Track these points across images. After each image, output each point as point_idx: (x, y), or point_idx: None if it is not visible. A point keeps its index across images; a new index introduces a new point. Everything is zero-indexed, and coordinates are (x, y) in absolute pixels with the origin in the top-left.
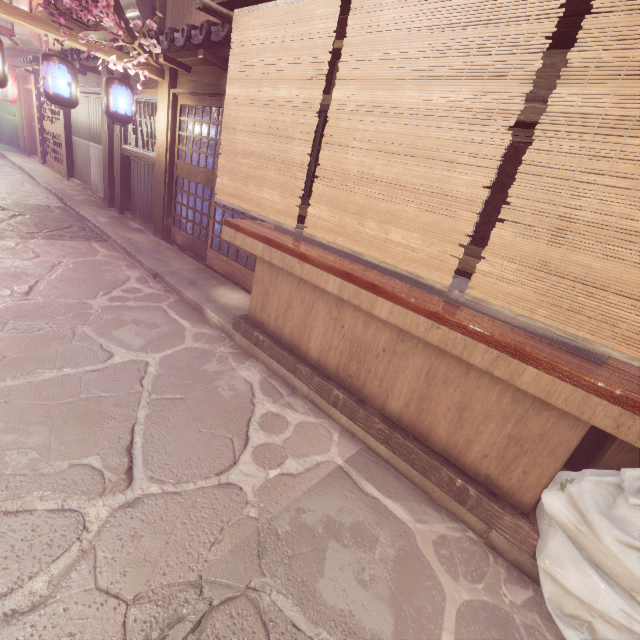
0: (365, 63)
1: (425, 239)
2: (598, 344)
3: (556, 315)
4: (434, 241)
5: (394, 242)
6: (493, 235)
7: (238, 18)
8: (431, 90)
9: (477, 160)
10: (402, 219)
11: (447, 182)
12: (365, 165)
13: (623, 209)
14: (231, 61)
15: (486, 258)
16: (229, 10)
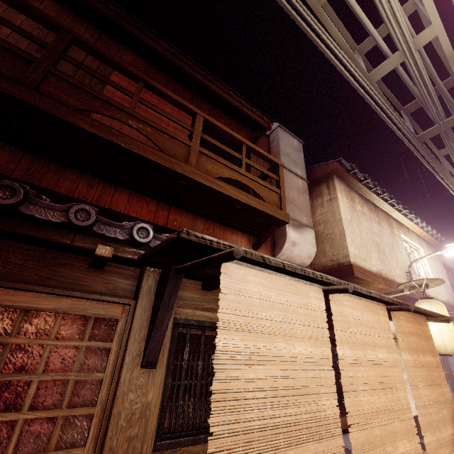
0: (347, 333)
1: (408, 440)
2: (451, 452)
3: (442, 448)
4: (411, 438)
5: (402, 453)
6: (419, 421)
7: (230, 266)
8: (376, 351)
9: (400, 384)
10: (397, 433)
11: (399, 399)
12: (371, 402)
13: (427, 393)
14: (223, 306)
15: (423, 435)
16: (215, 253)
